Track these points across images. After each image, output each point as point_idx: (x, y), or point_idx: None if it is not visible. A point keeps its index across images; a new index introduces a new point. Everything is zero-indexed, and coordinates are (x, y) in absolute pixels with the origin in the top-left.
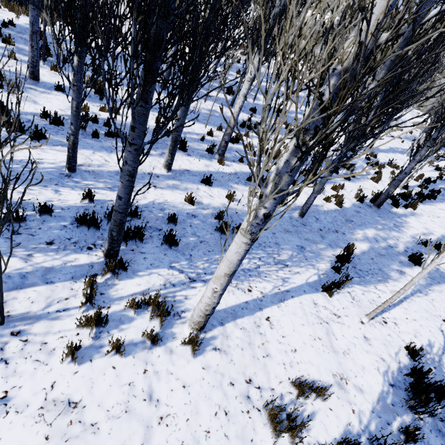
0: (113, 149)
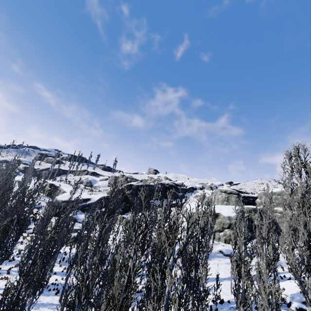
0: (50, 295)
